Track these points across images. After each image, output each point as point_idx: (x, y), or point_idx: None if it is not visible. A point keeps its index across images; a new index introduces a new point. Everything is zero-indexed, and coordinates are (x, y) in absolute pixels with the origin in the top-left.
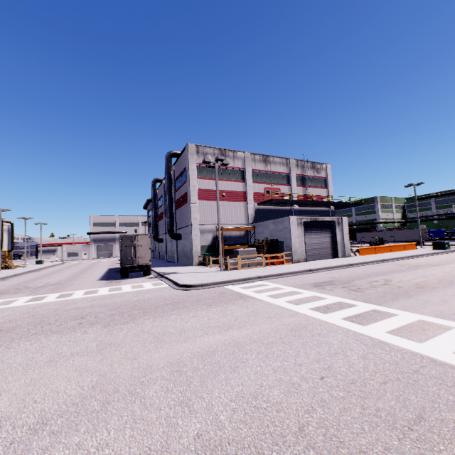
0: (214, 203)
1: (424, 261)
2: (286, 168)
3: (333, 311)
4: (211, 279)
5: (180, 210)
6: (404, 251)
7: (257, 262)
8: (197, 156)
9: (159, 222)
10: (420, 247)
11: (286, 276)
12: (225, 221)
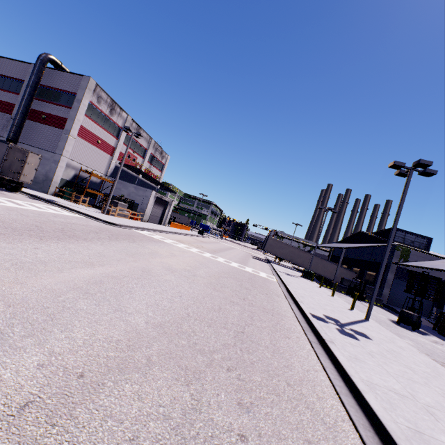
0: (88, 145)
1: (201, 240)
2: (147, 145)
3: (203, 254)
4: (118, 222)
5: (36, 125)
6: (186, 230)
7: (125, 214)
8: (93, 93)
9: None
10: (191, 230)
11: (155, 232)
12: (90, 165)
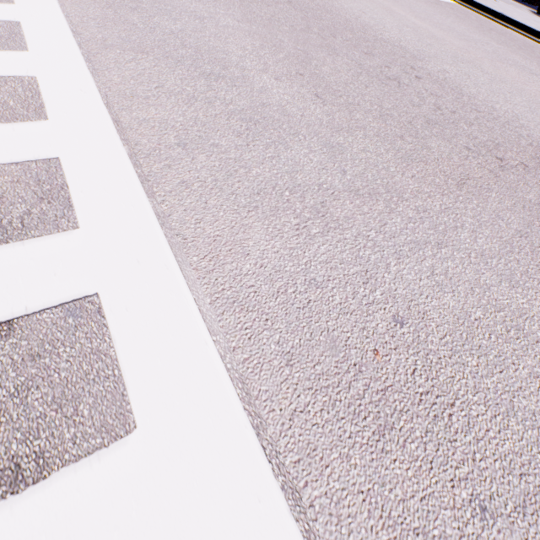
0: None
1: None
2: None
3: None
4: None
5: None
6: None
7: None
8: None
9: None
10: None
11: None
12: None
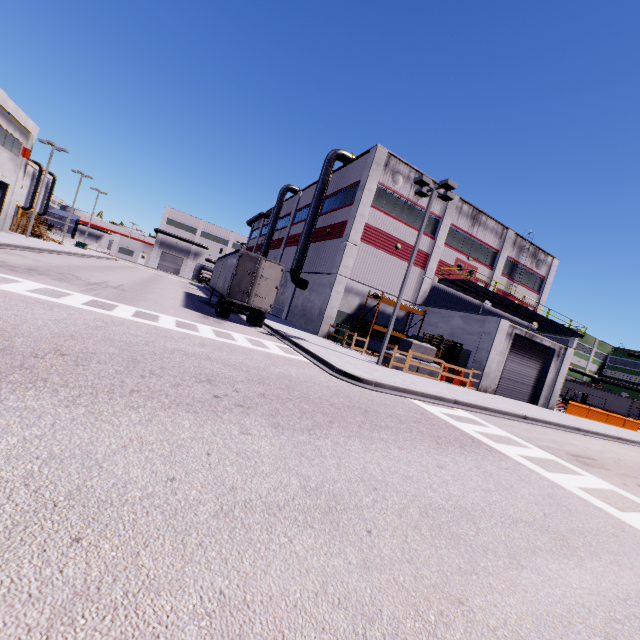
0: (379, 254)
1: None
2: (497, 242)
3: None
4: (382, 377)
5: (321, 245)
6: (624, 429)
7: (430, 370)
8: (383, 170)
9: (269, 252)
10: None
11: (495, 416)
12: (384, 287)
